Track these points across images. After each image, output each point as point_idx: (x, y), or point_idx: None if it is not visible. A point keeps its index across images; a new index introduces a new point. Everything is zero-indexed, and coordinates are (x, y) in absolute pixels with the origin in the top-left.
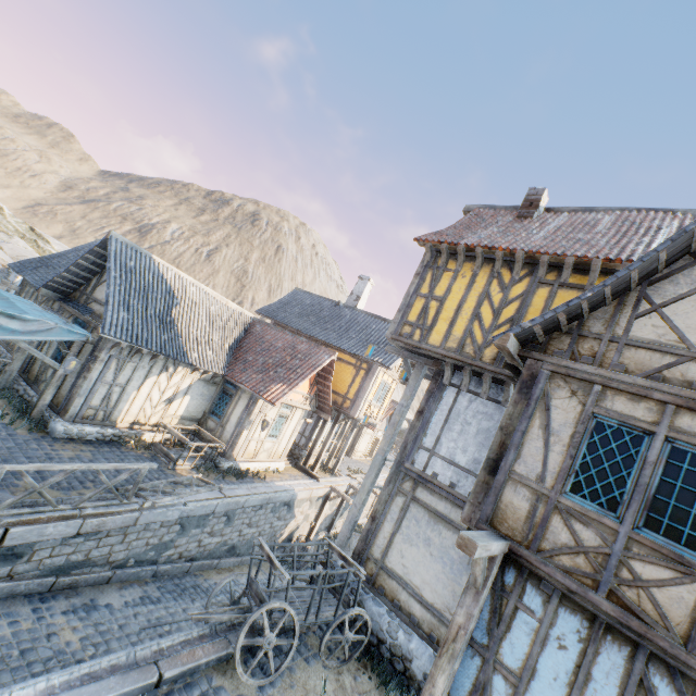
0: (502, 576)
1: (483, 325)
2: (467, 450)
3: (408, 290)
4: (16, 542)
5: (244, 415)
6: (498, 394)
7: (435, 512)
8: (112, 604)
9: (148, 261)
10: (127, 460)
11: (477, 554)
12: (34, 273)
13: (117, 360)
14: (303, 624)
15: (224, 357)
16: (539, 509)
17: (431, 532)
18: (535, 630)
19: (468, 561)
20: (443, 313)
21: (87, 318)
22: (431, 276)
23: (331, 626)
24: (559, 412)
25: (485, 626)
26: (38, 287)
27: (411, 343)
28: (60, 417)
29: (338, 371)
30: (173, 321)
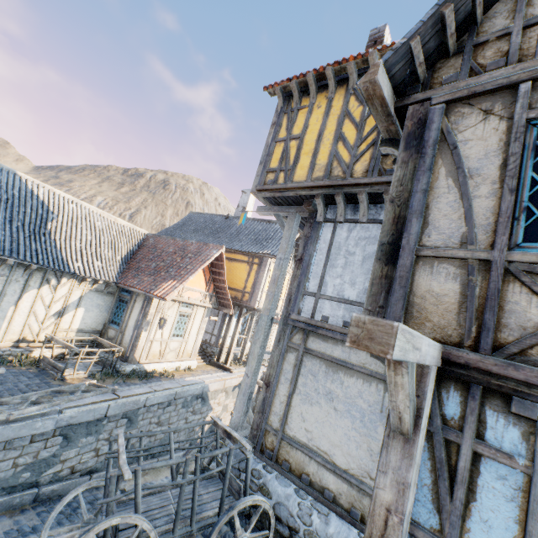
0: (440, 408)
1: (348, 143)
2: (355, 282)
3: (266, 142)
4: None
5: (140, 318)
6: (378, 213)
7: (332, 360)
8: None
9: (12, 177)
10: (2, 377)
11: (399, 349)
12: None
13: None
14: (172, 537)
15: (116, 267)
16: (479, 284)
17: (331, 384)
18: (523, 489)
19: (380, 408)
20: (304, 148)
21: None
22: (286, 120)
23: (213, 532)
24: (473, 145)
25: (429, 497)
26: None
27: (276, 187)
28: None
29: (234, 270)
30: (49, 234)
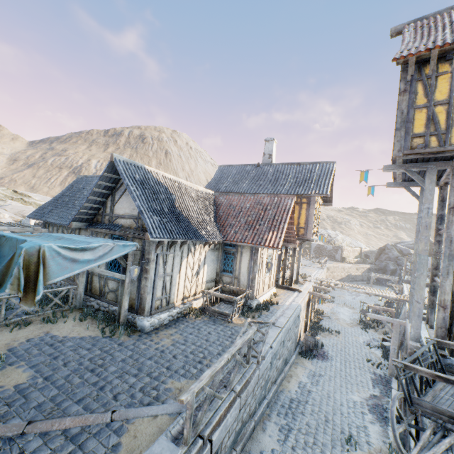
0: None
1: None
2: None
3: (399, 109)
4: (216, 446)
5: (251, 265)
6: None
7: None
8: (273, 448)
9: (144, 171)
10: (202, 328)
11: None
12: (51, 215)
13: (162, 256)
14: None
15: (215, 228)
16: None
17: None
18: None
19: None
20: None
21: (120, 232)
22: (422, 87)
23: None
24: None
25: None
26: (68, 222)
27: (431, 150)
28: (139, 315)
29: None
30: (179, 212)
